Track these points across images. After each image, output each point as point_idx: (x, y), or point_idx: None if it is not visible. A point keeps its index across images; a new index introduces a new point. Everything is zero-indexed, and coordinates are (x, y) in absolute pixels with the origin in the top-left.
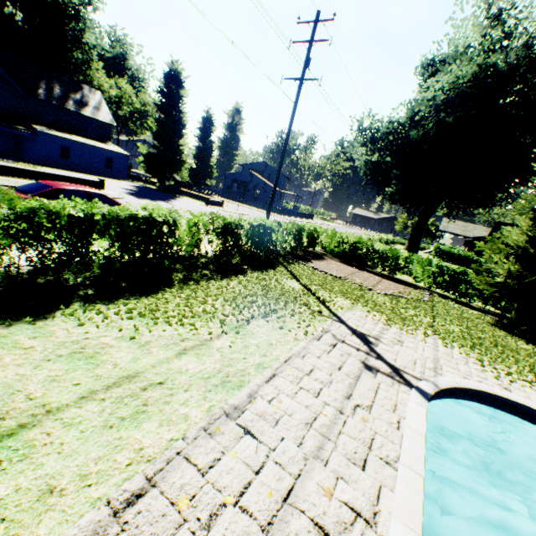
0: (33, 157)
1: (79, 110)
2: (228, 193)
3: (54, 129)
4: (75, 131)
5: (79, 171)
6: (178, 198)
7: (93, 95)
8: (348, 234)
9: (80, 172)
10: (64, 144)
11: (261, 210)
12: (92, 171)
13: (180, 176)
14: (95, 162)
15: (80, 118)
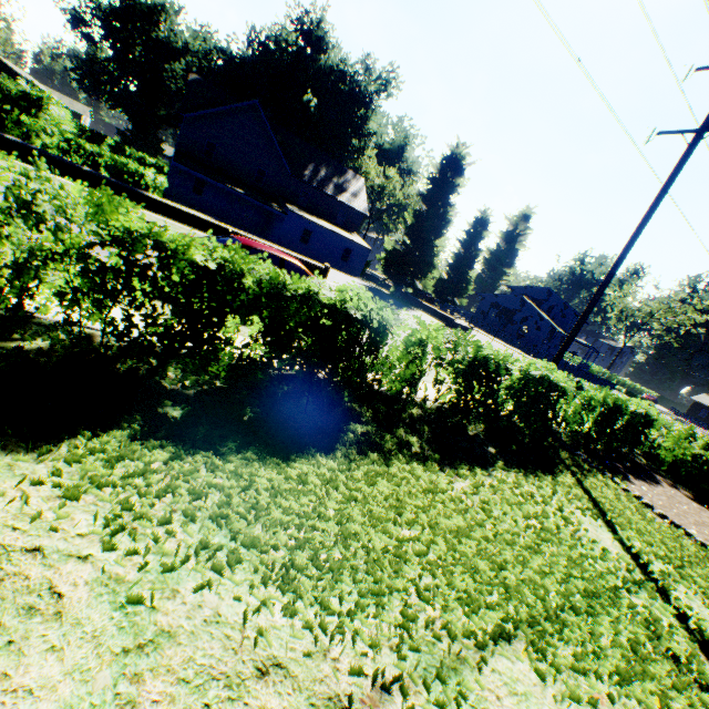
0: (275, 237)
1: (335, 195)
2: (480, 319)
3: (305, 211)
4: (324, 217)
5: (313, 258)
6: (411, 309)
7: (355, 182)
8: None
9: (313, 259)
10: (307, 227)
11: (525, 354)
12: (325, 260)
13: (422, 283)
14: (331, 251)
15: (334, 203)
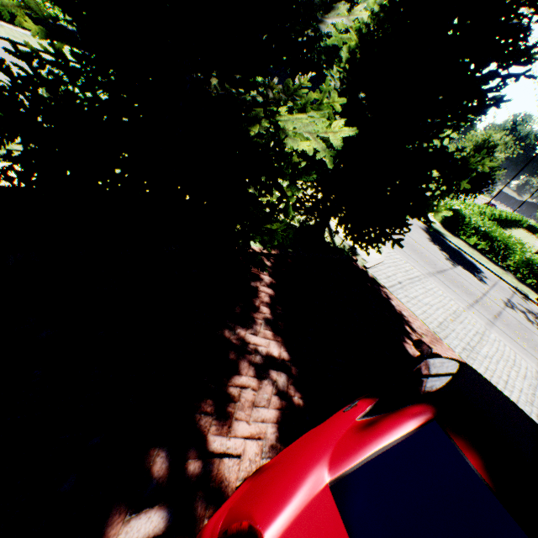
0: None
1: None
2: None
3: None
4: None
5: None
6: None
7: None
8: (532, 222)
9: None
10: None
11: None
12: None
13: None
14: None
15: None
